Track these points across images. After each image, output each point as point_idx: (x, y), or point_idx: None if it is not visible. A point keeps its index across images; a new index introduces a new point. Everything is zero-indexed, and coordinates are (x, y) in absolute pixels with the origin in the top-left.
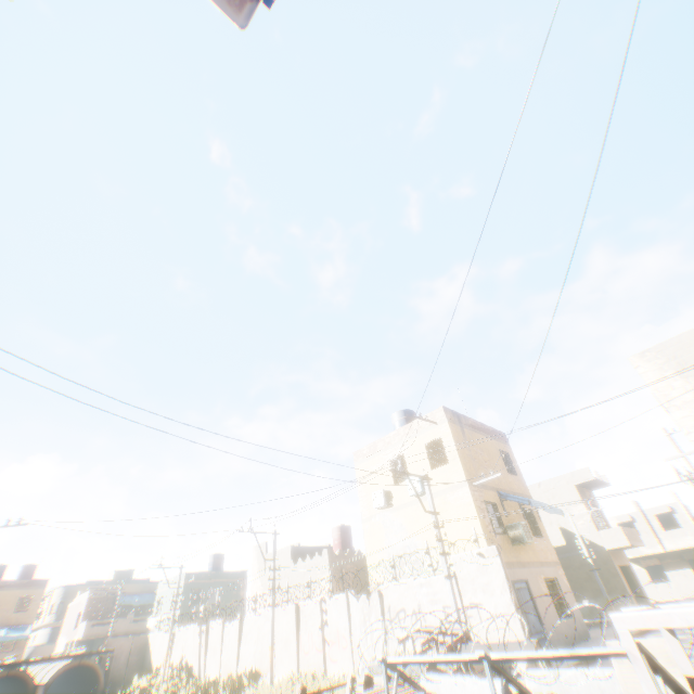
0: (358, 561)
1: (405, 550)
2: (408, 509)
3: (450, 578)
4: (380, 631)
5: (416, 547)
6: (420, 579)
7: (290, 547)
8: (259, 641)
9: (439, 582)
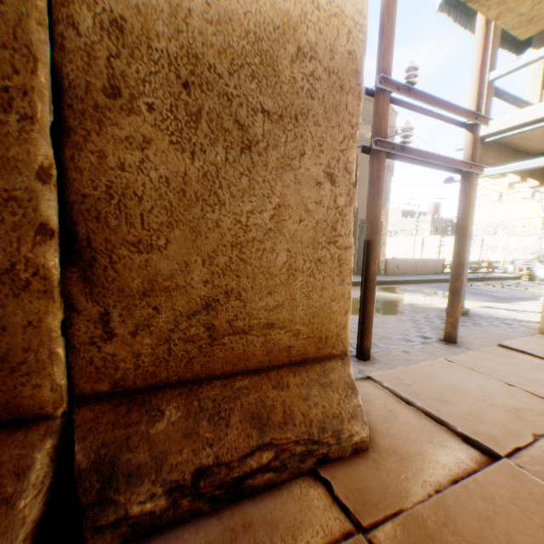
0: (444, 222)
1: (500, 223)
2: (511, 204)
3: (539, 238)
4: (476, 252)
5: (510, 222)
6: (511, 236)
7: (401, 210)
8: (395, 248)
9: (524, 239)
